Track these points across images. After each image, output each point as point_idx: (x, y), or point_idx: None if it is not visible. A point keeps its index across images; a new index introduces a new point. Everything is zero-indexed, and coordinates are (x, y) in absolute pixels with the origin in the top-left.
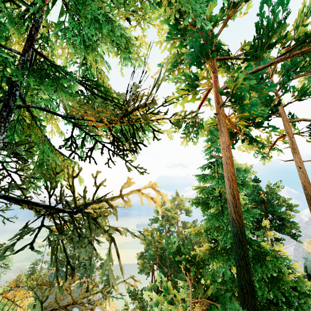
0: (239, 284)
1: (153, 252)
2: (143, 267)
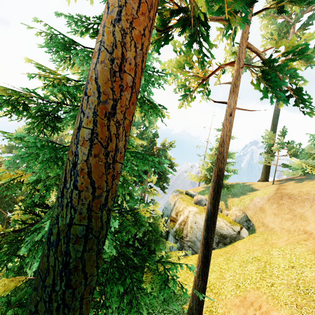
0: None
1: None
2: None
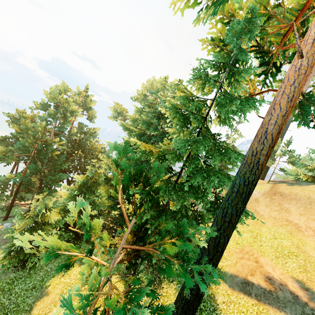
0: (214, 240)
1: (29, 144)
2: (5, 155)
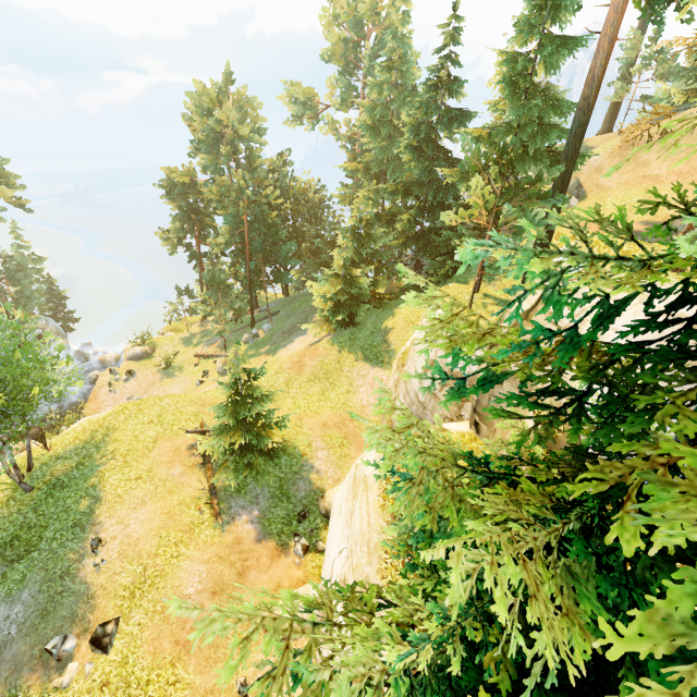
0: (561, 179)
1: (243, 211)
2: (229, 237)
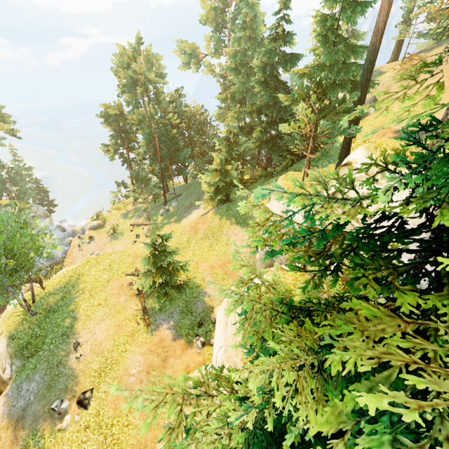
0: (358, 100)
1: (154, 130)
2: (146, 148)
